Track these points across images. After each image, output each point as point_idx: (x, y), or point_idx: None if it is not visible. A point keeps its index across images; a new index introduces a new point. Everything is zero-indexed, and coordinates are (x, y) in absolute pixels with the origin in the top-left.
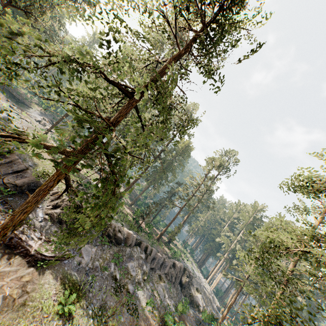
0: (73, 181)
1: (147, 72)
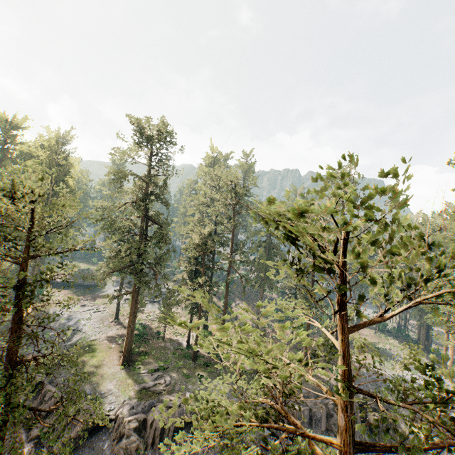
0: (145, 373)
1: (137, 203)
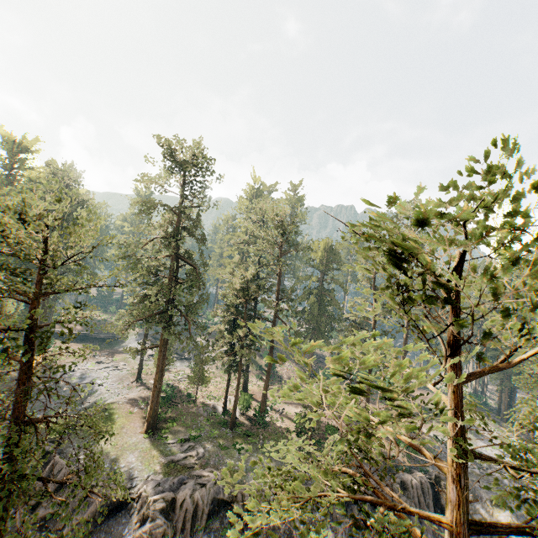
0: (173, 443)
1: (167, 239)
